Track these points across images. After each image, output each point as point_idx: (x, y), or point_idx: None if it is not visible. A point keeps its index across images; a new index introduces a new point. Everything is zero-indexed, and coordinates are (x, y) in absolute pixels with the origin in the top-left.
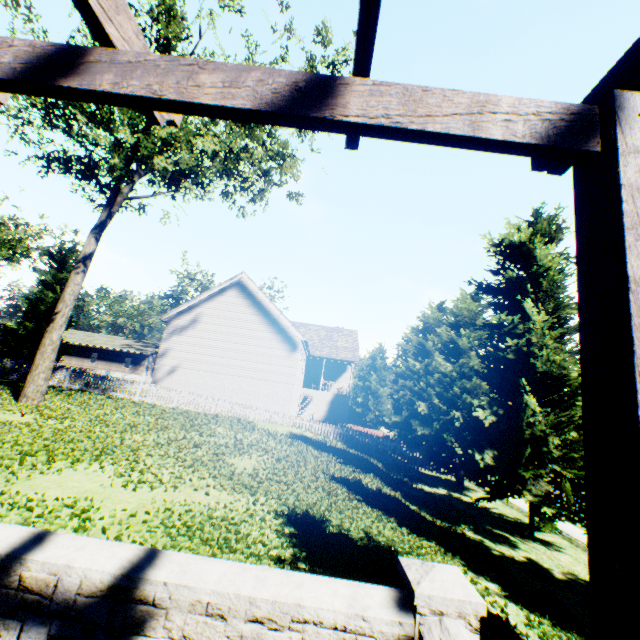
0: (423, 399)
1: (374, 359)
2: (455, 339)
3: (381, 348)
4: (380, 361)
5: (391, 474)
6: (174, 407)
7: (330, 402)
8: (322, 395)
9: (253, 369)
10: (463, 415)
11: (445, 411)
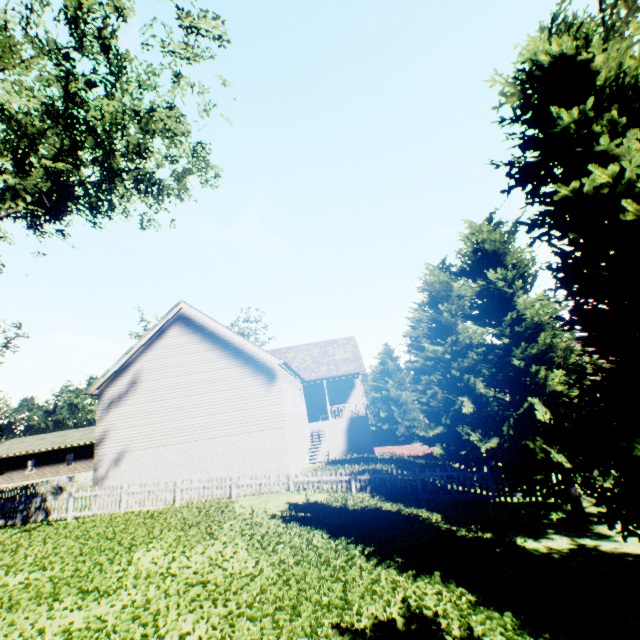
0: (462, 393)
1: (384, 363)
2: (485, 290)
3: (388, 348)
4: (391, 363)
5: (462, 532)
6: (118, 515)
7: (346, 430)
8: (334, 425)
9: (225, 422)
10: (543, 400)
11: (509, 402)
